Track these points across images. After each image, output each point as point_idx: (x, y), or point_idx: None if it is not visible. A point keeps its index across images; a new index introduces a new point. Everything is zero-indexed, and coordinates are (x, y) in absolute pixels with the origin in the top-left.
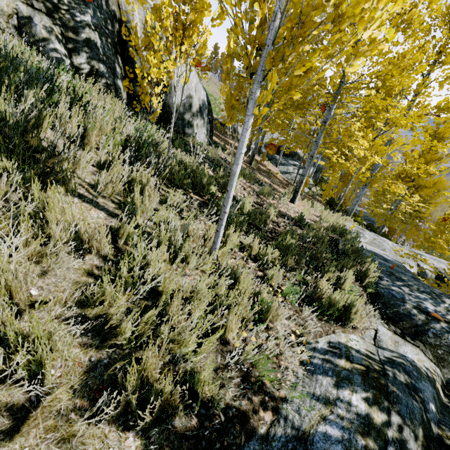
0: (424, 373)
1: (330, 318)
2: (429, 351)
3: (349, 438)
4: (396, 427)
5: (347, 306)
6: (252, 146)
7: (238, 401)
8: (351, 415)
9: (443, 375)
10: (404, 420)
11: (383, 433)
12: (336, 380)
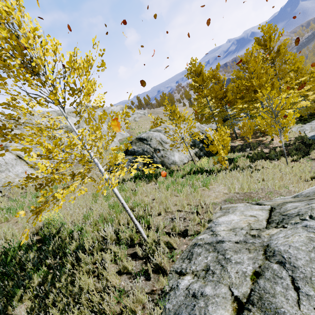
0: None
1: None
2: None
3: None
4: None
5: None
6: (213, 128)
7: None
8: None
9: None
10: None
11: None
12: None
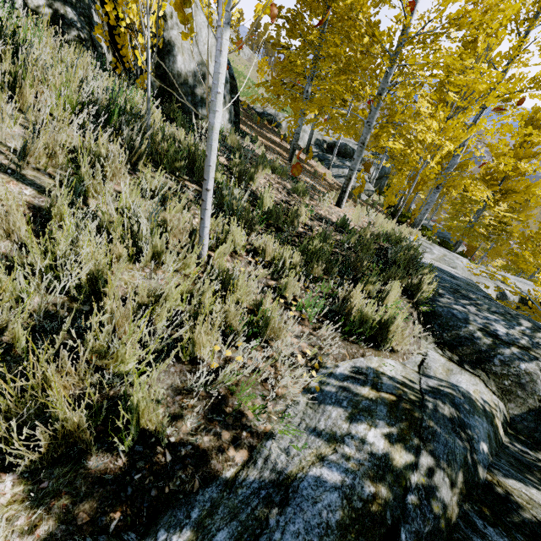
0: (480, 407)
1: (360, 338)
2: (492, 382)
3: (353, 484)
4: (424, 471)
5: (385, 323)
6: (299, 144)
7: (198, 436)
8: (362, 455)
9: (507, 410)
10: (438, 462)
11: (404, 478)
12: (351, 411)
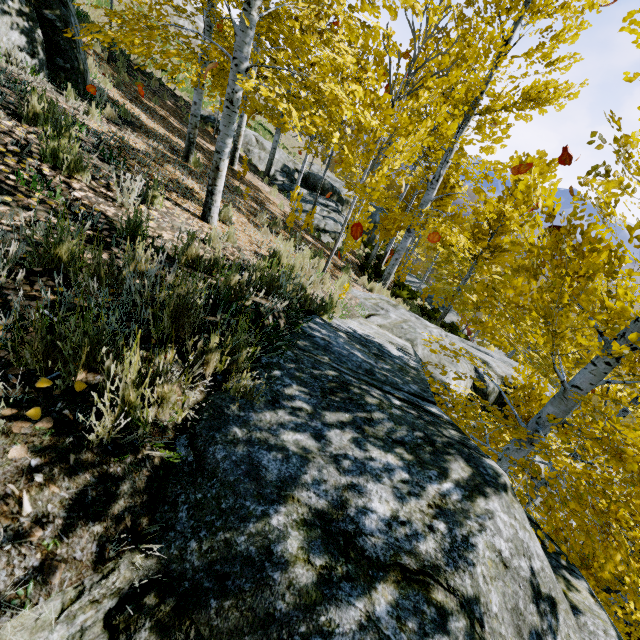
0: None
1: None
2: None
3: None
4: None
5: None
6: (259, 166)
7: None
8: None
9: None
10: None
11: None
12: None
